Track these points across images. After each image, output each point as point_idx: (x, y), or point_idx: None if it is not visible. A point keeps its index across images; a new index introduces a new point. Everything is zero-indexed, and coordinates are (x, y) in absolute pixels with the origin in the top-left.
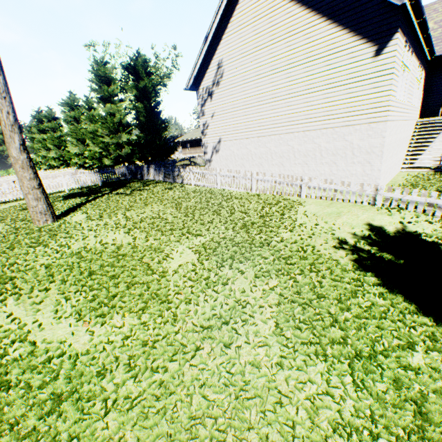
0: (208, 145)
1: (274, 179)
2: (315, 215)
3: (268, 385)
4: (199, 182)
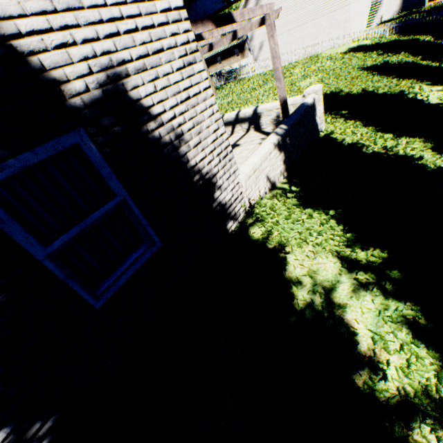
0: (255, 48)
1: (304, 50)
2: (328, 53)
3: (333, 65)
4: (256, 72)
